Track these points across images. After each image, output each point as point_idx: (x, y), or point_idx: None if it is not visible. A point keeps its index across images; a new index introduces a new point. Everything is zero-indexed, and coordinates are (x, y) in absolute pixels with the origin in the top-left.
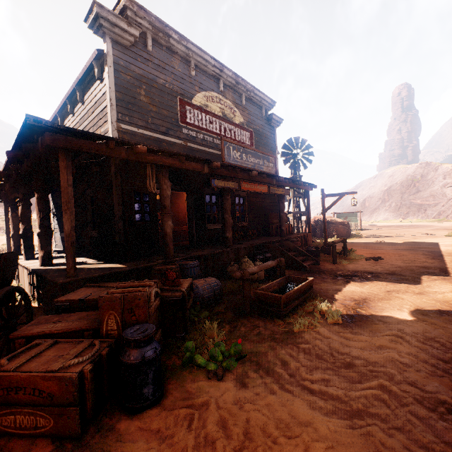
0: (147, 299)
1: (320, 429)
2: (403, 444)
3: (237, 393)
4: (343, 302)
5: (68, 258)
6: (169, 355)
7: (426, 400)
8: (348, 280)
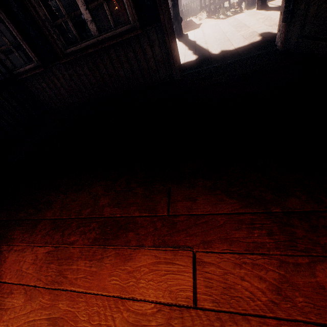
0: None
1: None
2: None
3: None
4: None
5: None
6: None
7: None
8: None
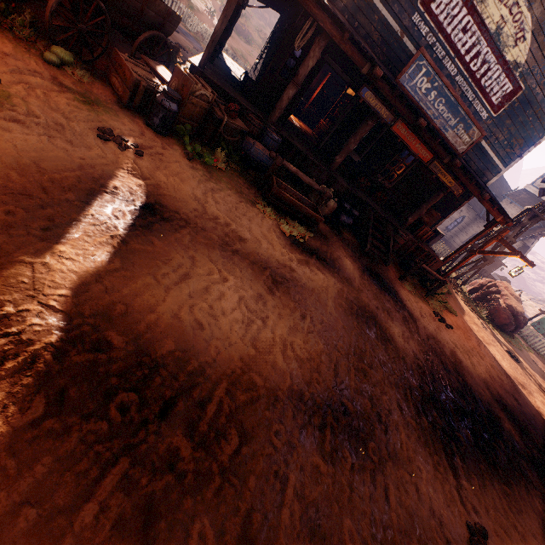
0: (195, 90)
1: (182, 185)
2: (193, 212)
3: (184, 163)
4: (321, 252)
5: (205, 51)
6: (191, 142)
7: (231, 237)
8: (369, 274)
